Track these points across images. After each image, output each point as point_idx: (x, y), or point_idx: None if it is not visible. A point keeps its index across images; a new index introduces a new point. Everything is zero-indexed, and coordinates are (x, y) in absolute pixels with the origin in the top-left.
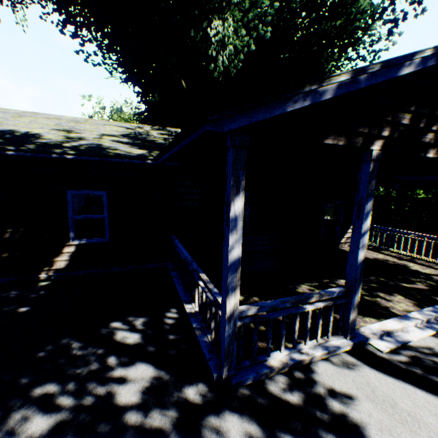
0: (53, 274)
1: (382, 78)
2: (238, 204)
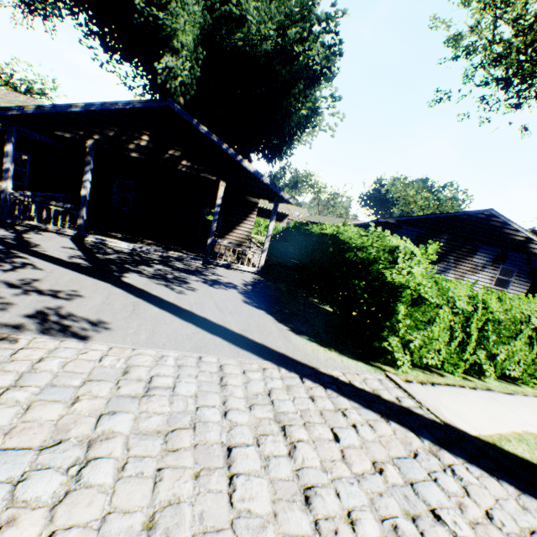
0: None
1: (60, 111)
2: (9, 147)
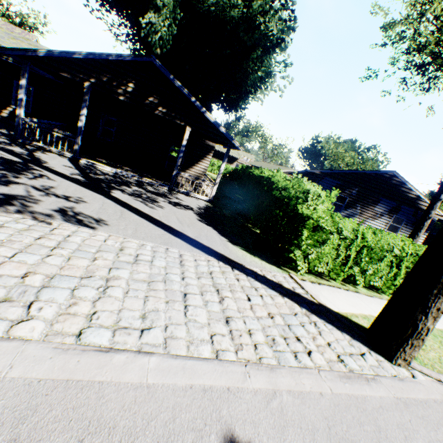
0: (0, 118)
1: (66, 56)
2: (23, 81)
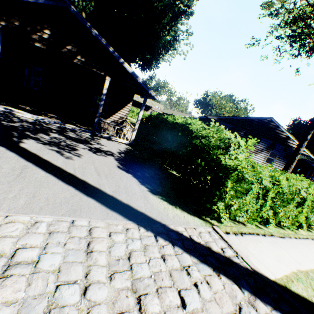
0: None
1: None
2: None
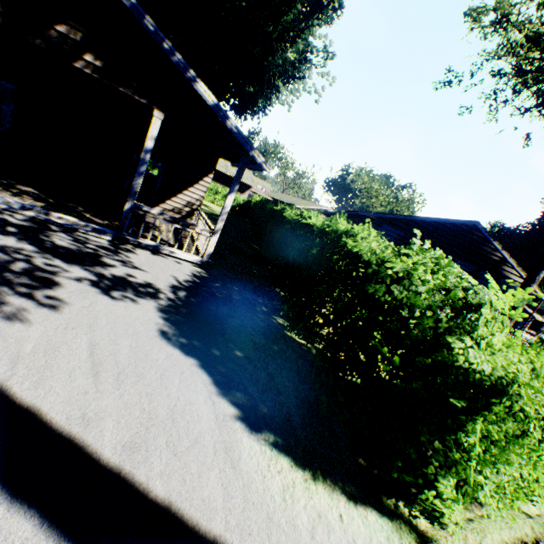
0: None
1: None
2: None
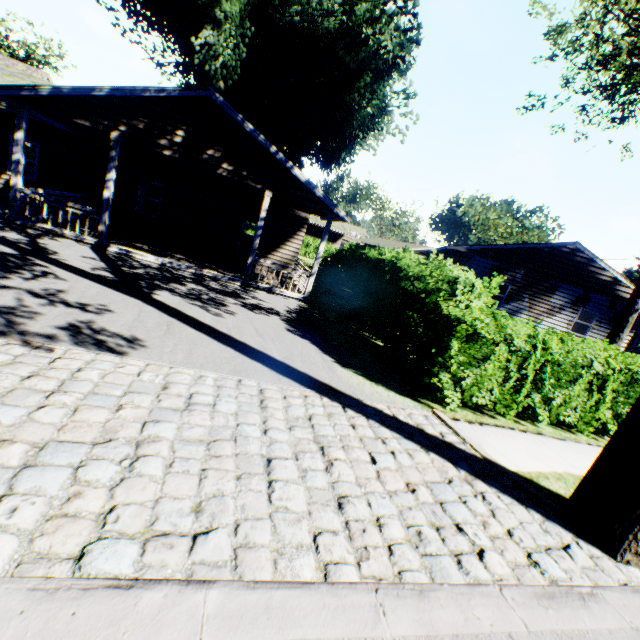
0: None
1: (81, 94)
2: (20, 135)
